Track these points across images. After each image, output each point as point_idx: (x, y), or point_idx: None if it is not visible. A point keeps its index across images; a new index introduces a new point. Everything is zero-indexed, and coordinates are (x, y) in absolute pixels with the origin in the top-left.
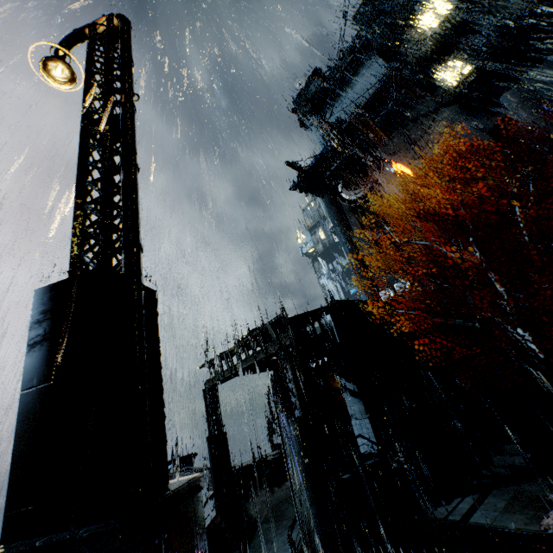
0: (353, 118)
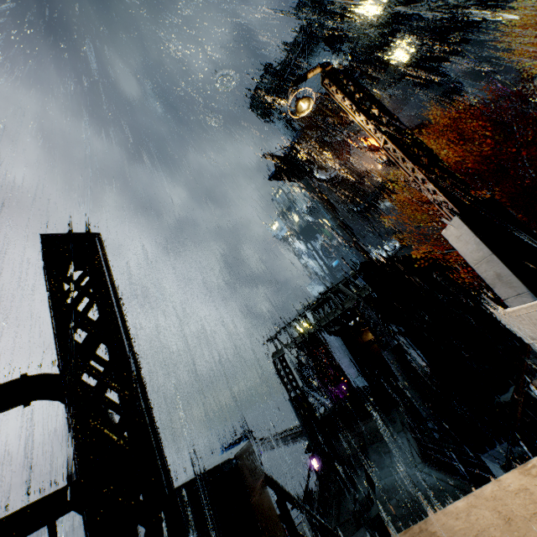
0: (318, 105)
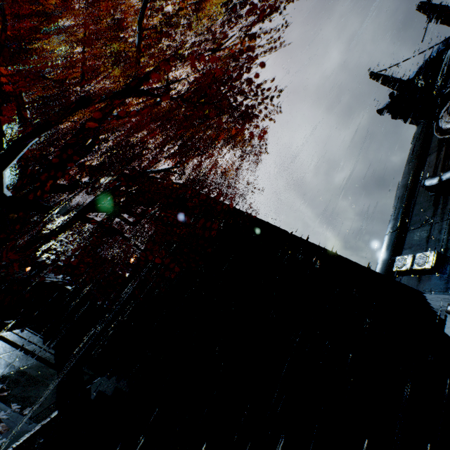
0: None
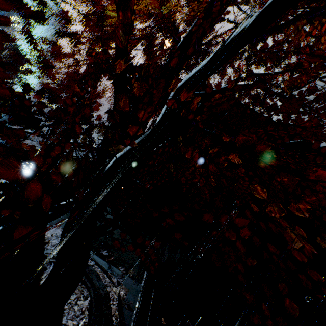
0: None
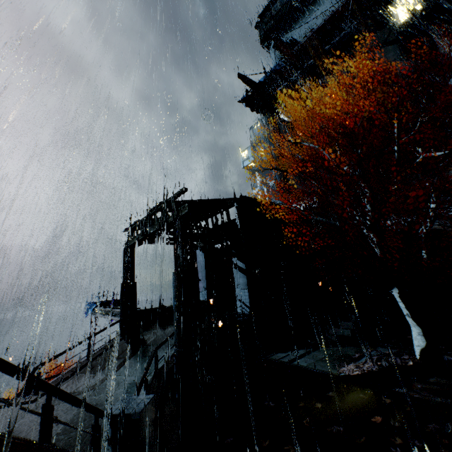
0: (306, 41)
